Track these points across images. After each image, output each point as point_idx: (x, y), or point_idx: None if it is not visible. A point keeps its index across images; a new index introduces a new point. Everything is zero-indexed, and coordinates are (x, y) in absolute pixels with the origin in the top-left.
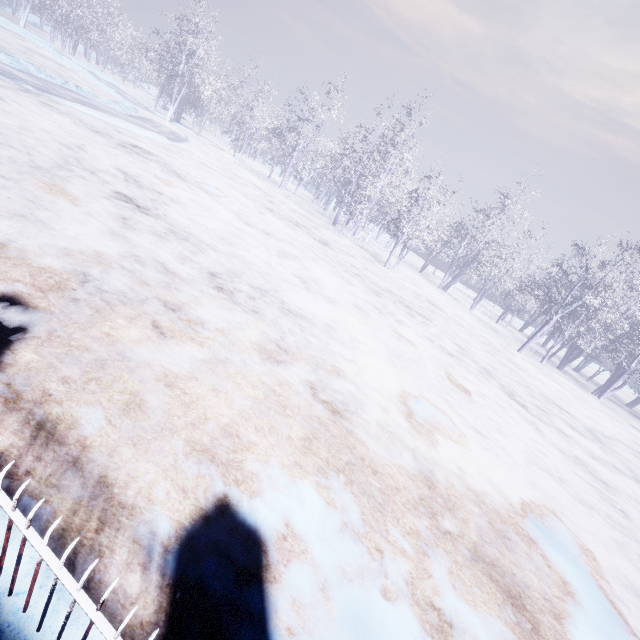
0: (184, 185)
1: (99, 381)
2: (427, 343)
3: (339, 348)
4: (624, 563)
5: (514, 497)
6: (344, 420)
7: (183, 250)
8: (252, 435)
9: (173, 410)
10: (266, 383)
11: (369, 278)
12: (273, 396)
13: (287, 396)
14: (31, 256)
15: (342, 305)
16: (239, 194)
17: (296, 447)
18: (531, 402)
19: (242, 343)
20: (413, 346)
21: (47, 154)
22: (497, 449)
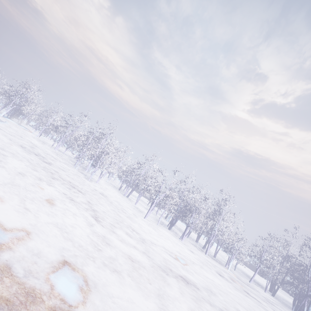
0: None
1: None
2: (60, 194)
3: None
4: (54, 252)
5: (2, 220)
6: None
7: None
8: None
9: None
10: None
11: (62, 176)
12: None
13: None
14: None
15: (8, 169)
16: (6, 138)
17: None
18: (111, 223)
19: None
20: (41, 189)
21: None
22: (31, 215)
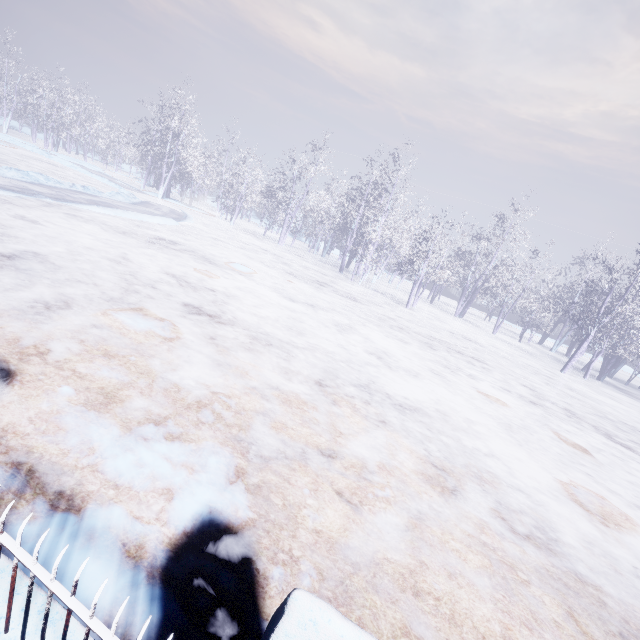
0: (219, 271)
1: (365, 628)
2: (507, 395)
3: (469, 440)
4: None
5: None
6: (561, 558)
7: (276, 360)
8: (531, 639)
9: (450, 639)
10: (471, 534)
11: (409, 328)
12: (491, 554)
13: (499, 546)
14: (182, 435)
15: (422, 375)
16: (260, 264)
17: (574, 637)
18: (626, 438)
19: (410, 478)
20: (505, 406)
21: (107, 277)
22: None
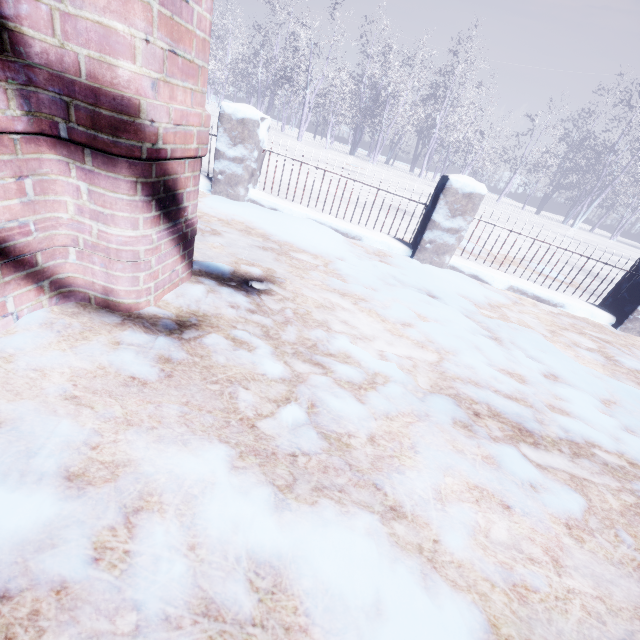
0: None
1: None
2: None
3: None
4: None
5: None
6: None
7: None
8: None
9: None
10: None
11: None
12: None
13: None
14: None
15: None
16: None
17: None
18: None
19: None
20: None
21: None
22: None
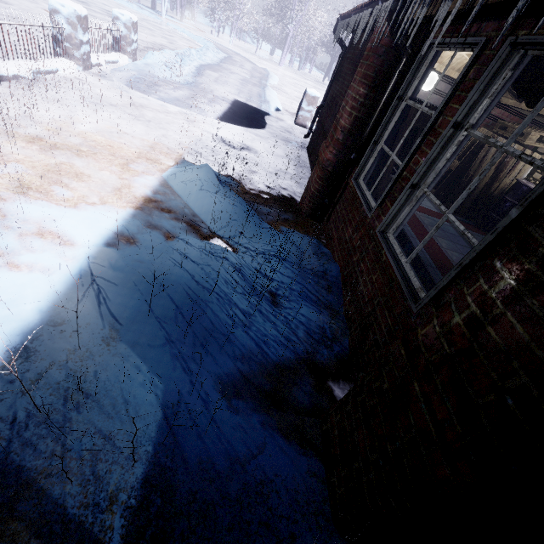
0: None
1: None
2: None
3: None
4: None
5: None
6: None
7: None
8: None
9: None
10: None
11: None
12: None
13: None
14: None
15: None
16: None
17: None
18: None
19: None
20: None
21: None
22: None
